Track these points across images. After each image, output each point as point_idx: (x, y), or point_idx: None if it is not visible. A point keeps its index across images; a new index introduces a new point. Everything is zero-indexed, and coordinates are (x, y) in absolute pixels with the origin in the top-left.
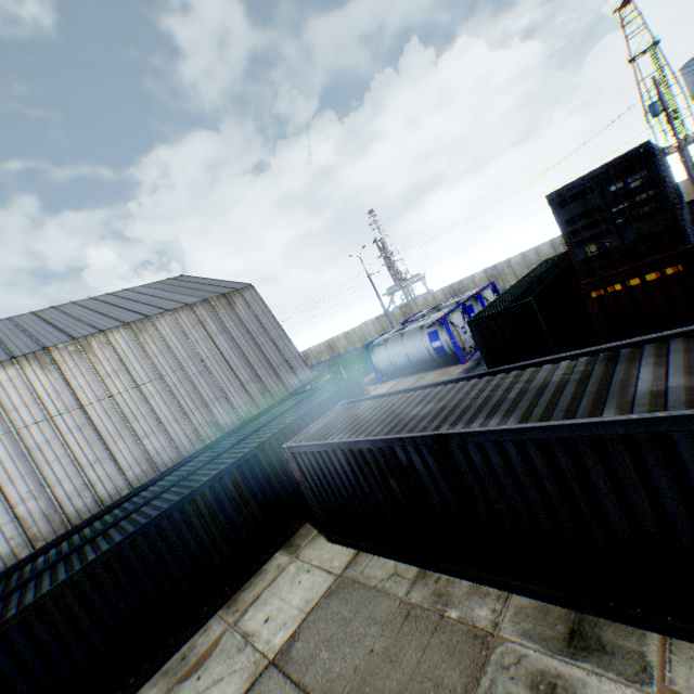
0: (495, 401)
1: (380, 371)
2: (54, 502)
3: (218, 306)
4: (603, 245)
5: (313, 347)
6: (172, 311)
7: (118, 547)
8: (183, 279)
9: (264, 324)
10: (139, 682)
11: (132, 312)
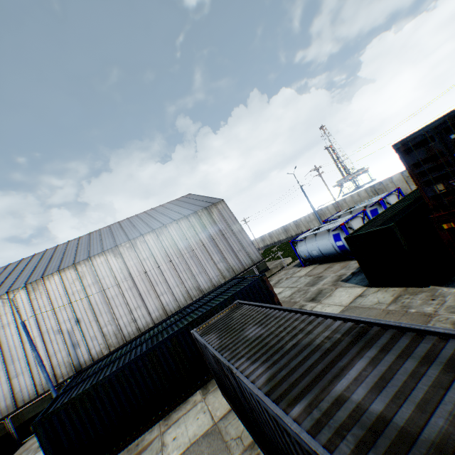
0: (278, 347)
1: (302, 258)
2: (118, 327)
3: (202, 215)
4: (450, 184)
5: (274, 230)
6: (177, 221)
7: (109, 376)
8: (189, 196)
9: (229, 225)
10: (117, 450)
11: (158, 222)
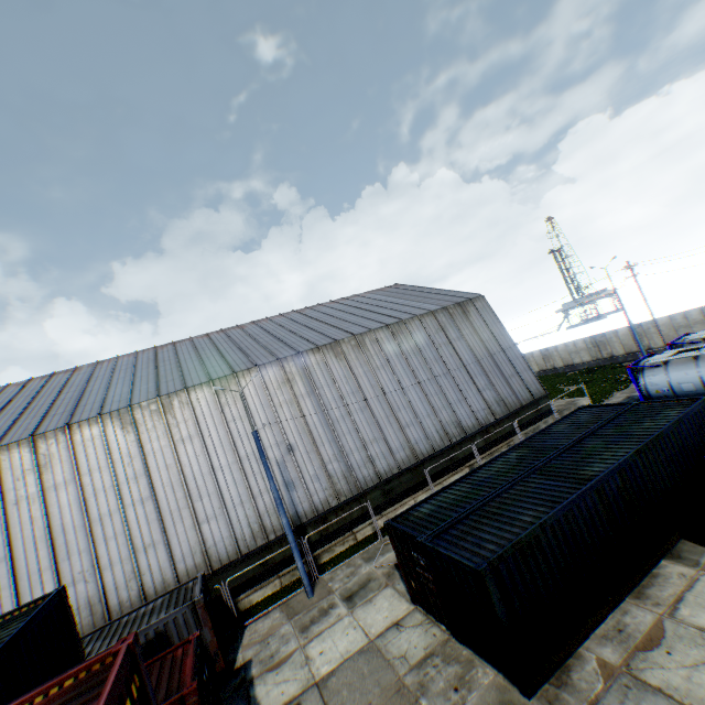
0: None
1: (647, 395)
2: (349, 467)
3: (455, 314)
4: None
5: None
6: (419, 316)
7: (556, 515)
8: (401, 287)
9: (494, 334)
10: (579, 637)
11: (383, 315)
